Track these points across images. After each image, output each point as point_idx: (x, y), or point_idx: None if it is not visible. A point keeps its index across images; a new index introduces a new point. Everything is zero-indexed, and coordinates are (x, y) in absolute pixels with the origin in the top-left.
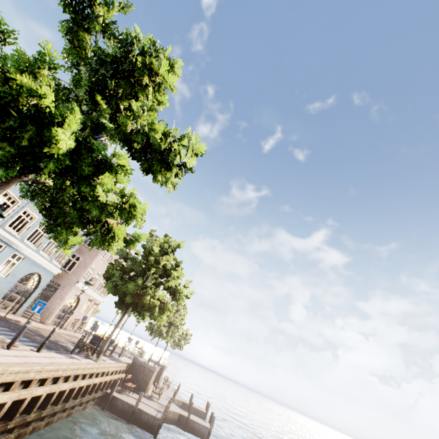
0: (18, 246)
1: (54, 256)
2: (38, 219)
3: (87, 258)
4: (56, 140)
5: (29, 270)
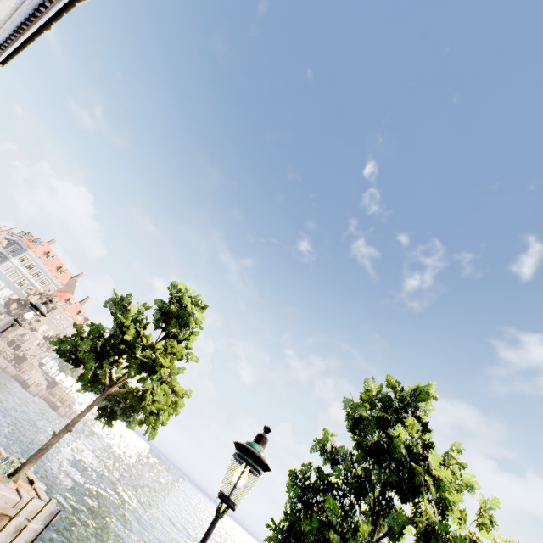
0: None
1: None
2: (6, 286)
3: None
4: None
5: None
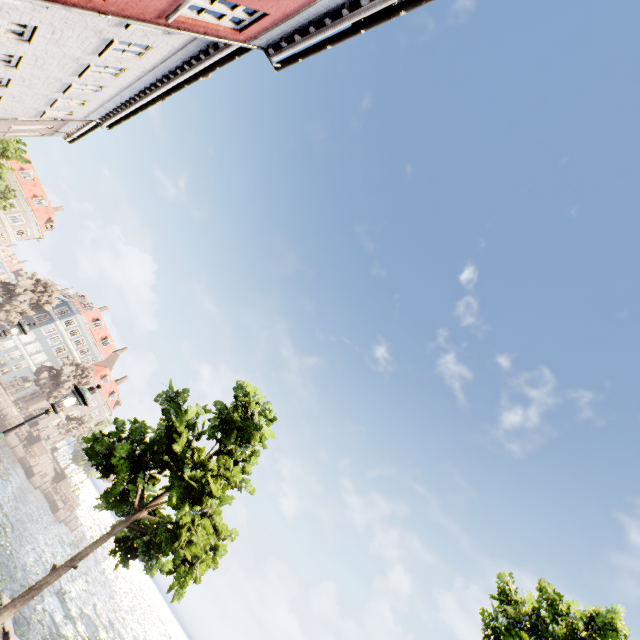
0: (28, 358)
1: None
2: (43, 350)
3: None
4: None
5: (28, 374)
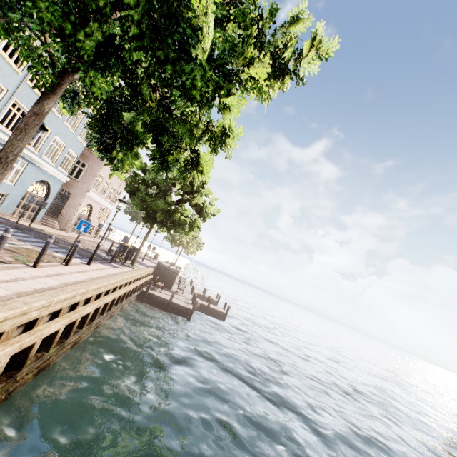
0: None
1: (58, 162)
2: None
3: (93, 166)
4: (179, 26)
5: (36, 178)
